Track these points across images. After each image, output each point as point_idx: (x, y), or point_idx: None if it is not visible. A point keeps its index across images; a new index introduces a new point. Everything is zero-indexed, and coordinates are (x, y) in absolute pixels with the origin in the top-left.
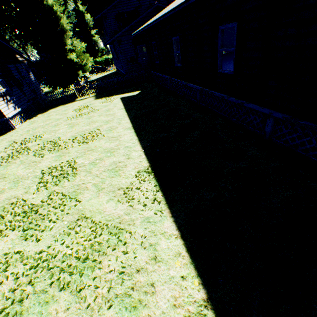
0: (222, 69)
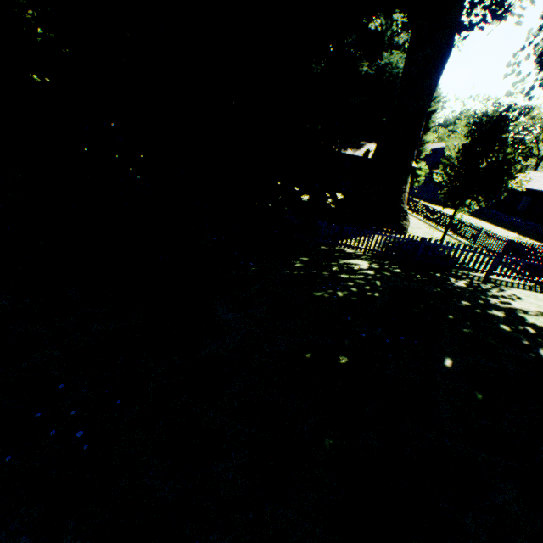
0: None
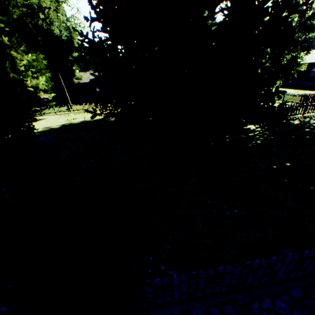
0: (310, 76)
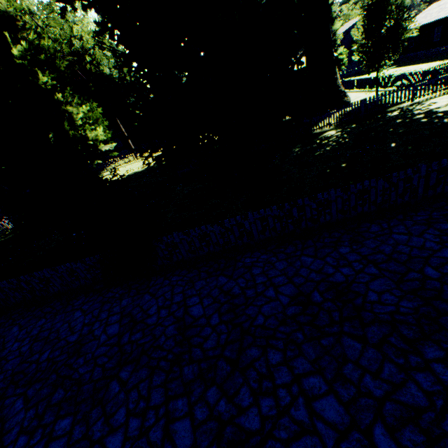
0: None
